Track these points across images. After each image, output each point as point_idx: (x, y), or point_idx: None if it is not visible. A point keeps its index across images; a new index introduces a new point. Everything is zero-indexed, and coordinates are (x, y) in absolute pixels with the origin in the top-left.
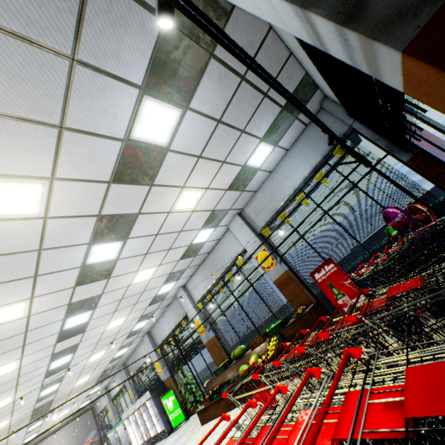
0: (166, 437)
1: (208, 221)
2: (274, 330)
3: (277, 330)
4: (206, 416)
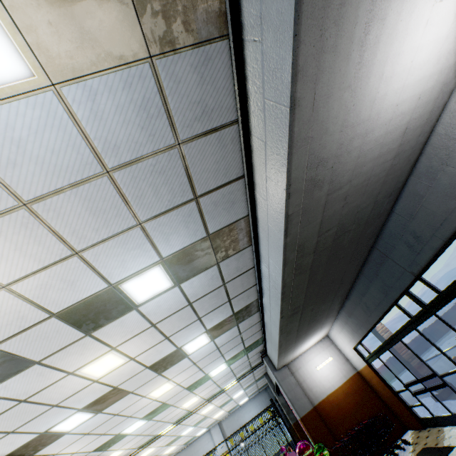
0: None
1: (210, 424)
2: None
3: None
4: None
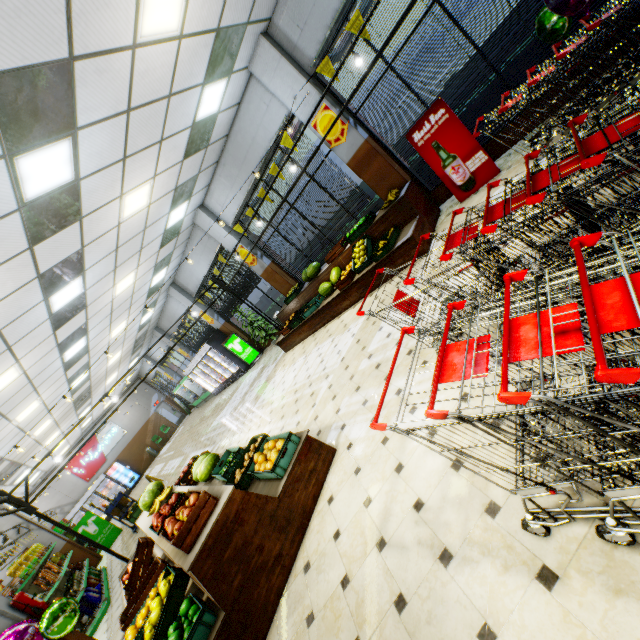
0: (244, 374)
1: (213, 62)
2: (357, 233)
3: (361, 232)
4: (289, 344)
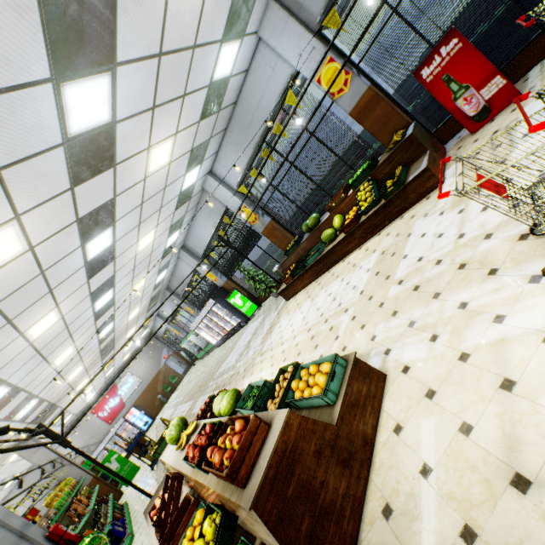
0: (245, 326)
1: (231, 19)
2: (361, 178)
3: (365, 176)
4: (291, 292)
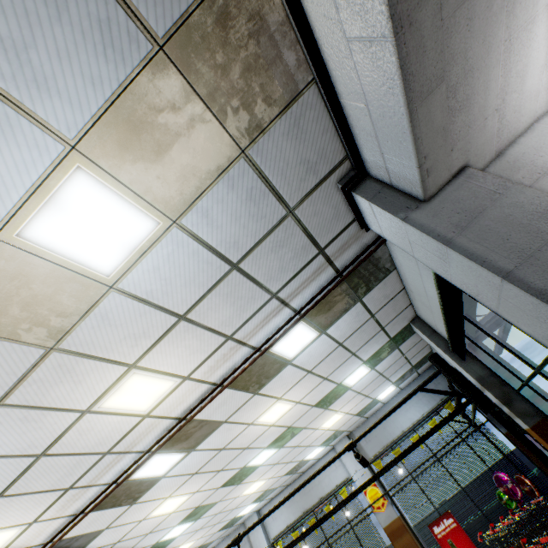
0: None
1: (327, 439)
2: None
3: None
4: None
